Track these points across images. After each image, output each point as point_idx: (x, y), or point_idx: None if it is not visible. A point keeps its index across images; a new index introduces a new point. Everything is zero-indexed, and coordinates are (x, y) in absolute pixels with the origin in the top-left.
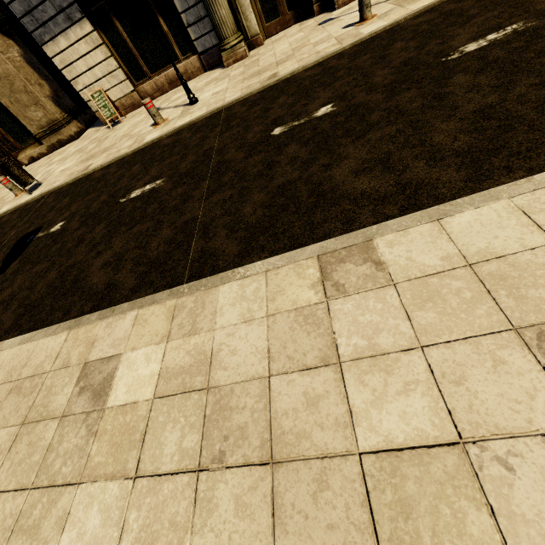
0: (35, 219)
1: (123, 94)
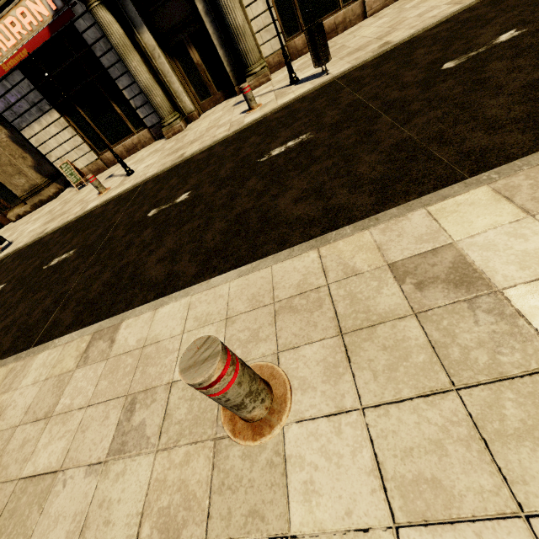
0: None
1: (89, 162)
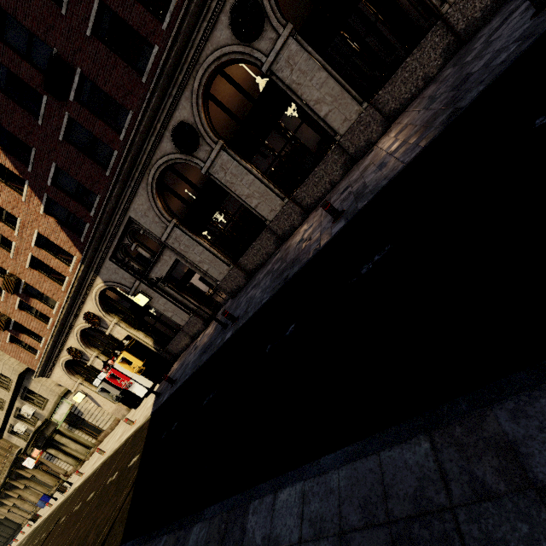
0: None
1: (72, 467)
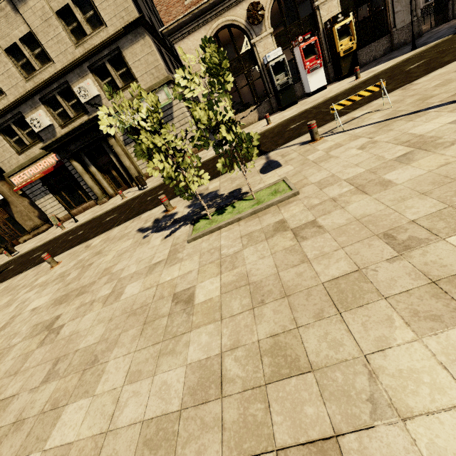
0: (8, 265)
1: (65, 214)
